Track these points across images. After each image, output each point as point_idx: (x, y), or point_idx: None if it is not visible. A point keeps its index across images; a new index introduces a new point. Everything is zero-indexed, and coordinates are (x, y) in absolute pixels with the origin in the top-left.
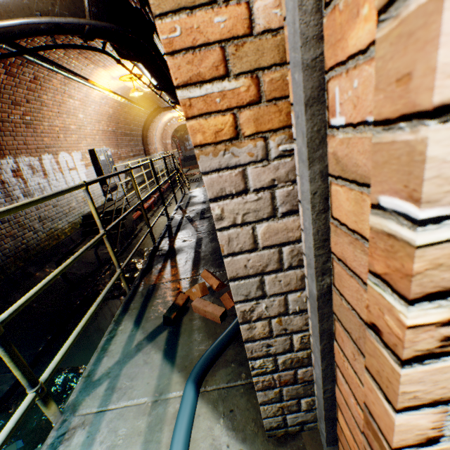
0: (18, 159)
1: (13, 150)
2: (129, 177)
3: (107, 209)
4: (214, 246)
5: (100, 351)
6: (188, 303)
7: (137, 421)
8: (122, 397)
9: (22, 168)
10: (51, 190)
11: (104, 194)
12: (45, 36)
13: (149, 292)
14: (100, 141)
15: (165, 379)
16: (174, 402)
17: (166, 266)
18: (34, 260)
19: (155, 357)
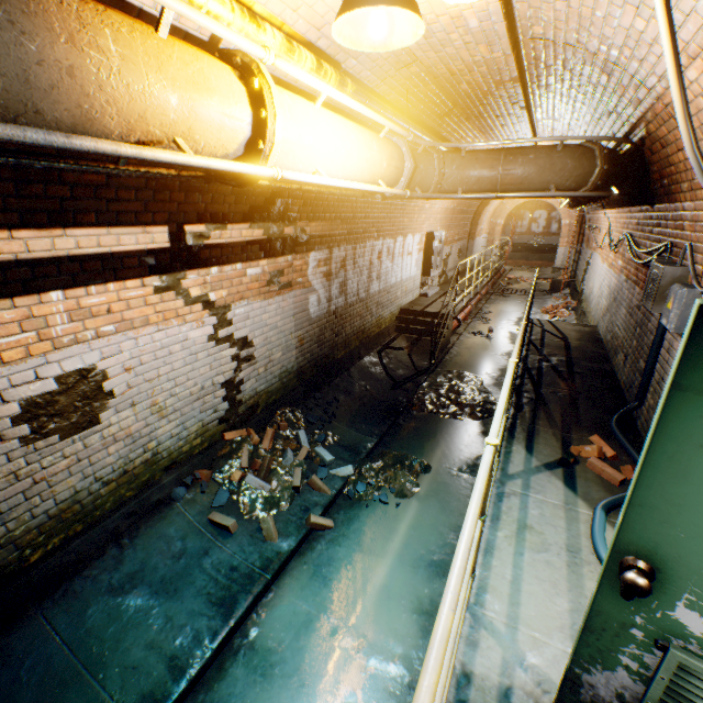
0: (384, 241)
1: (385, 231)
2: (444, 268)
3: (427, 308)
4: (595, 413)
5: (503, 457)
6: (576, 456)
7: (556, 510)
8: (537, 493)
9: (383, 250)
10: (391, 275)
11: (420, 286)
12: (470, 129)
13: (529, 430)
14: (438, 221)
15: (571, 499)
16: (582, 514)
17: (540, 412)
18: (365, 343)
19: (556, 482)
